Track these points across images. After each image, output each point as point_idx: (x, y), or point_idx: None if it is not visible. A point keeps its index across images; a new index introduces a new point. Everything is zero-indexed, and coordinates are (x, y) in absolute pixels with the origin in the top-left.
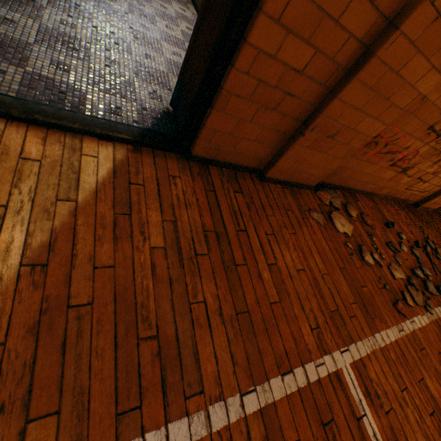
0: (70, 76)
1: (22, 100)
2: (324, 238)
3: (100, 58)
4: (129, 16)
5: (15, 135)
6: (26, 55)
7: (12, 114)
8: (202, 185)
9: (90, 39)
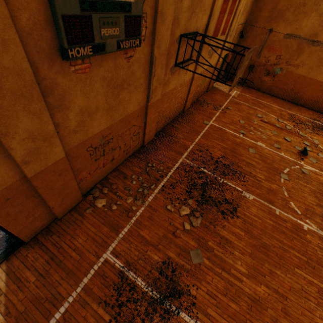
0: None
1: None
2: (94, 217)
3: None
4: None
5: None
6: None
7: None
8: (38, 246)
9: None
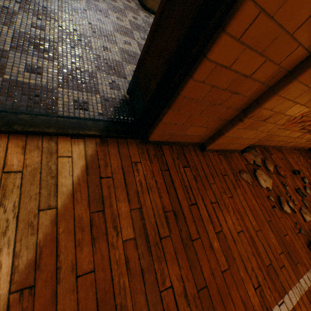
0: (43, 77)
1: (1, 113)
2: (253, 196)
3: (66, 56)
4: (87, 12)
5: None
6: (3, 63)
7: None
8: (158, 165)
9: (57, 39)
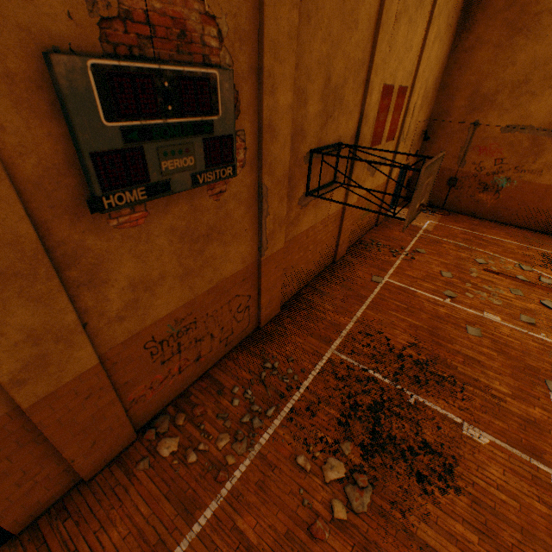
0: None
1: None
2: (152, 478)
3: None
4: None
5: None
6: None
7: None
8: (35, 545)
9: None
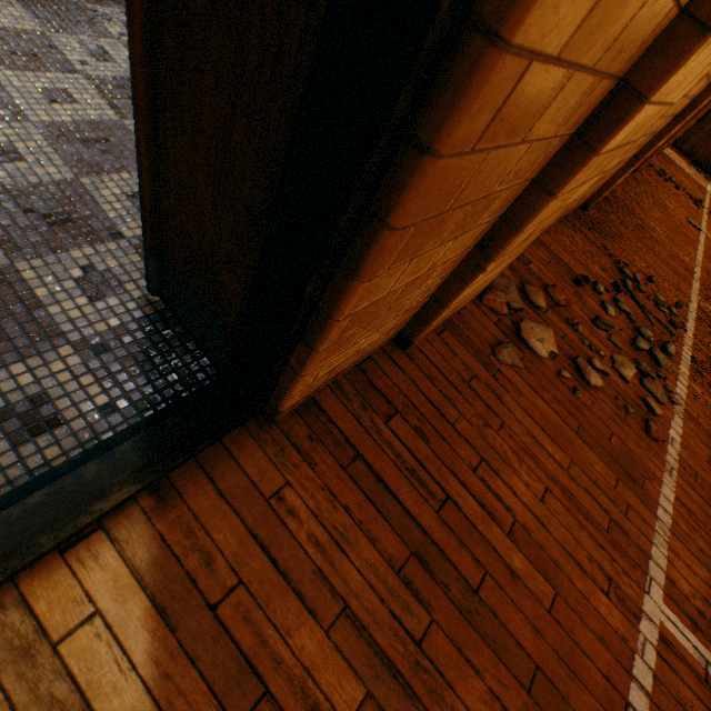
0: None
1: None
2: (535, 391)
3: None
4: None
5: None
6: None
7: None
8: (332, 459)
9: None
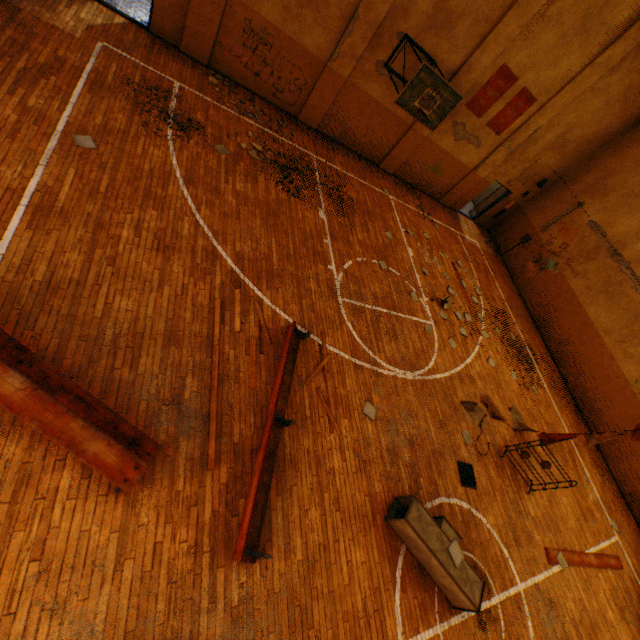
0: (117, 2)
1: (104, 1)
2: (199, 76)
3: (128, 1)
4: None
5: (101, 7)
6: None
7: (101, 3)
8: (152, 40)
9: None
